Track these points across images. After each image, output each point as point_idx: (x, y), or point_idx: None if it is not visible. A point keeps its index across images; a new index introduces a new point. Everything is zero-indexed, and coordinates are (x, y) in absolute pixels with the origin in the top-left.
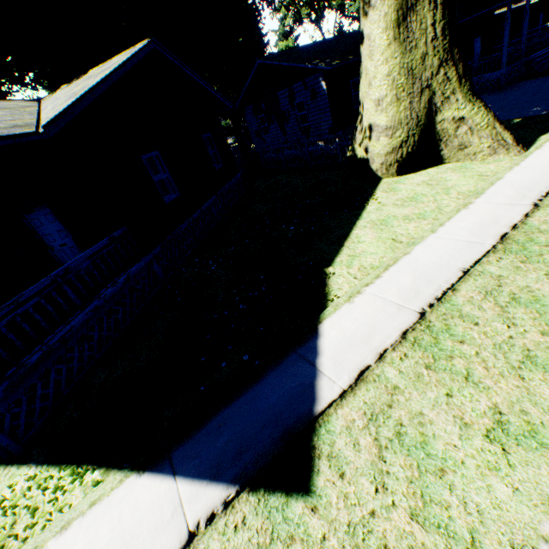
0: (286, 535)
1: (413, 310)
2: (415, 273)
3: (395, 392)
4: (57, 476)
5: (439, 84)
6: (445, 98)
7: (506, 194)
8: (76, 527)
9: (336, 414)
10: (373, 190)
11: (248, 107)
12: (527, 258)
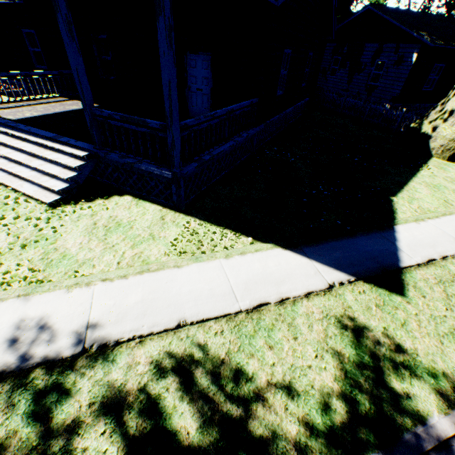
0: (392, 306)
1: None
2: None
3: None
4: (220, 230)
5: None
6: None
7: None
8: (250, 257)
9: (415, 272)
10: (425, 161)
11: (330, 44)
12: None
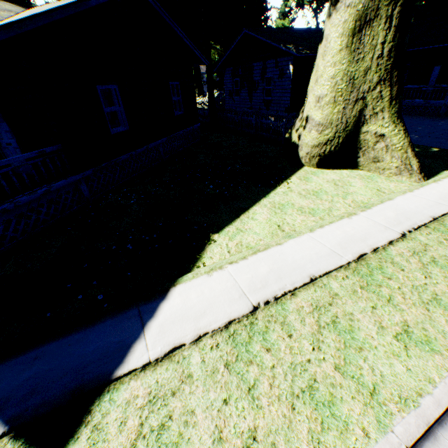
0: None
1: (250, 302)
2: (274, 265)
3: (187, 381)
4: None
5: (373, 99)
6: (374, 113)
7: (387, 215)
8: None
9: (128, 385)
10: (292, 173)
11: (228, 68)
12: (368, 285)
